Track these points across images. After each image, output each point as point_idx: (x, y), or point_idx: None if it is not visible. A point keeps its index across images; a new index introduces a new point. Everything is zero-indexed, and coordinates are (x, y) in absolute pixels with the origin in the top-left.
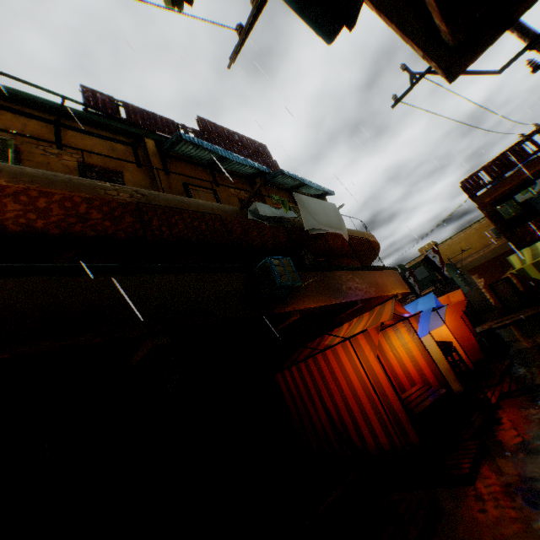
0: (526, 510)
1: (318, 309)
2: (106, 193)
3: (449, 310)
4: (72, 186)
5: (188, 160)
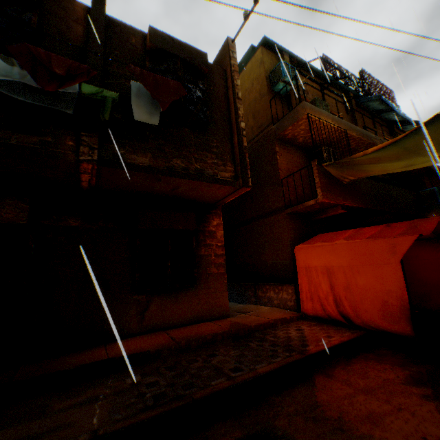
0: None
1: None
2: (373, 141)
3: None
4: (366, 137)
5: (362, 108)
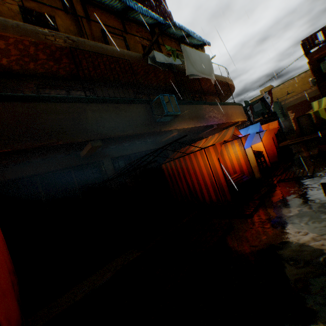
0: (271, 229)
1: (189, 129)
2: (46, 39)
3: (266, 133)
4: (21, 32)
5: (103, 9)
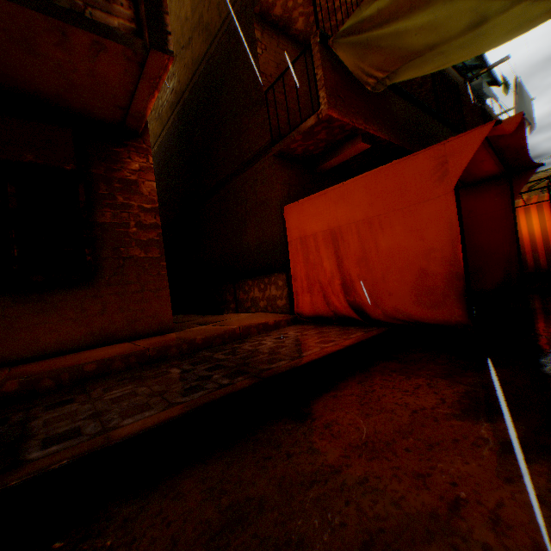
0: None
1: None
2: None
3: None
4: None
5: None
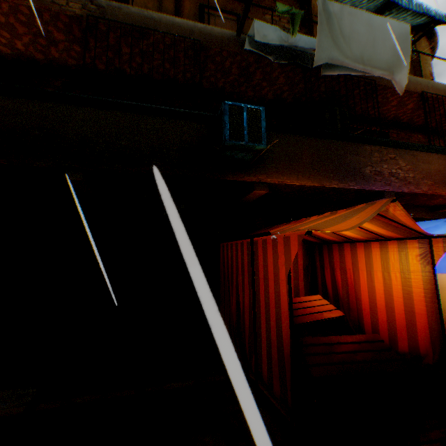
0: None
1: (309, 189)
2: (54, 3)
3: None
4: None
5: None
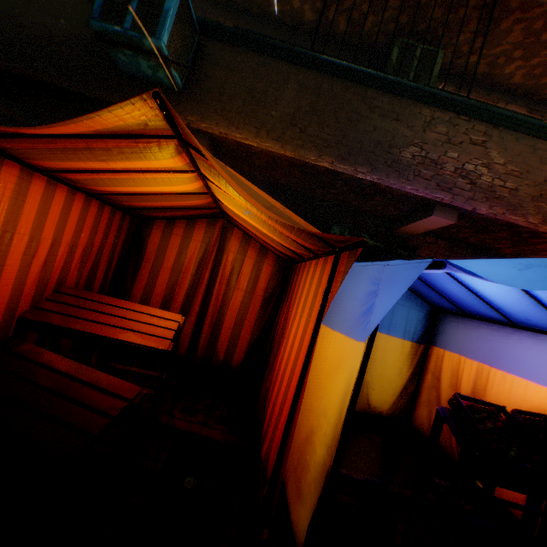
0: None
1: (290, 165)
2: None
3: None
4: None
5: None
